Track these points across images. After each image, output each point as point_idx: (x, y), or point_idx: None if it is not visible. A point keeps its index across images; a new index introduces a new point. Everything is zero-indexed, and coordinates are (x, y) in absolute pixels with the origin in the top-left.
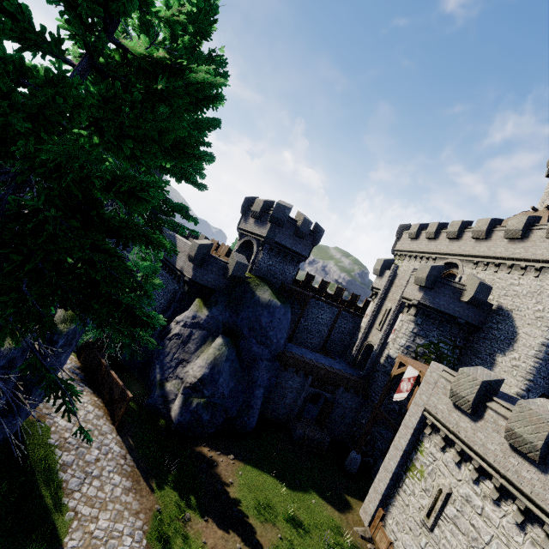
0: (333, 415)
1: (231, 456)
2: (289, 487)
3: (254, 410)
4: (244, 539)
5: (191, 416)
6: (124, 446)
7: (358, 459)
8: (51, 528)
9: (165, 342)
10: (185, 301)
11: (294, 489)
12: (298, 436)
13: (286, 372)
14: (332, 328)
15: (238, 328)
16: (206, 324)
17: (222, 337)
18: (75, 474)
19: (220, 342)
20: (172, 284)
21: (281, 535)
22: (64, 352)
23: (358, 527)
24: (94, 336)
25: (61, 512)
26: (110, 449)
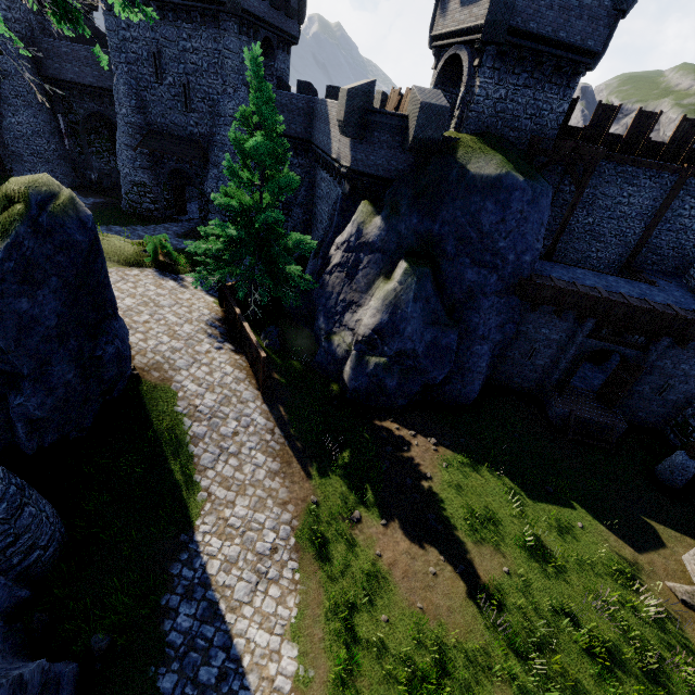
0: (637, 387)
1: (431, 440)
2: (532, 496)
3: (473, 375)
4: (442, 561)
5: (369, 381)
6: (272, 418)
7: (690, 467)
8: (182, 507)
9: (324, 279)
10: (349, 211)
11: (542, 499)
12: (559, 416)
13: (535, 314)
14: (654, 223)
15: (436, 243)
16: (378, 242)
17: (406, 261)
18: (207, 449)
19: (403, 270)
20: (334, 189)
21: (509, 569)
22: (20, 296)
23: (678, 582)
24: (222, 277)
25: (193, 490)
26: (252, 422)
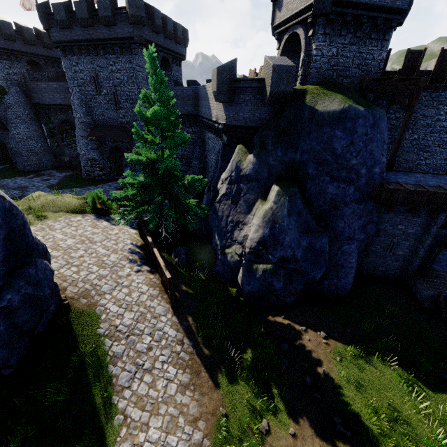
0: None
1: (320, 333)
2: (429, 385)
3: (346, 270)
4: None
5: (260, 285)
6: (181, 328)
7: None
8: (100, 434)
9: (215, 206)
10: (229, 155)
11: (440, 389)
12: (428, 298)
13: (390, 214)
14: None
15: (299, 168)
16: (253, 174)
17: (277, 185)
18: (125, 367)
19: (276, 192)
20: (217, 142)
21: None
22: None
23: None
24: (137, 215)
25: (110, 414)
26: (163, 335)
